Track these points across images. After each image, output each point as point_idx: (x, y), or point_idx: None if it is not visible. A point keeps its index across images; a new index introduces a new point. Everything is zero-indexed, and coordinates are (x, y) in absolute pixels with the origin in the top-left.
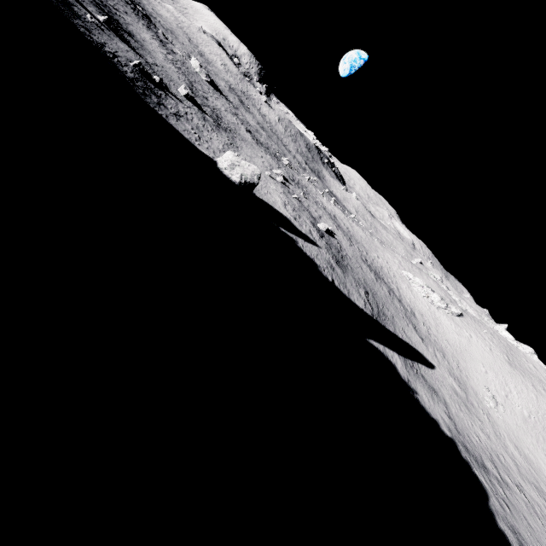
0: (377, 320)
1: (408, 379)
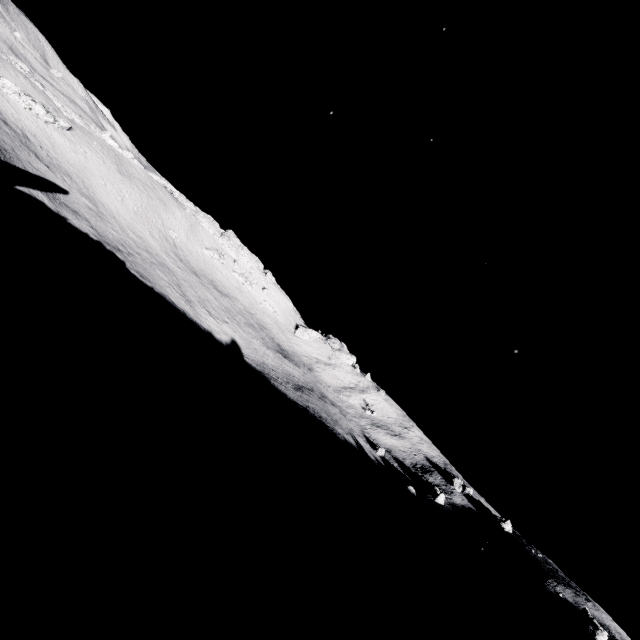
0: (6, 161)
1: (57, 210)
